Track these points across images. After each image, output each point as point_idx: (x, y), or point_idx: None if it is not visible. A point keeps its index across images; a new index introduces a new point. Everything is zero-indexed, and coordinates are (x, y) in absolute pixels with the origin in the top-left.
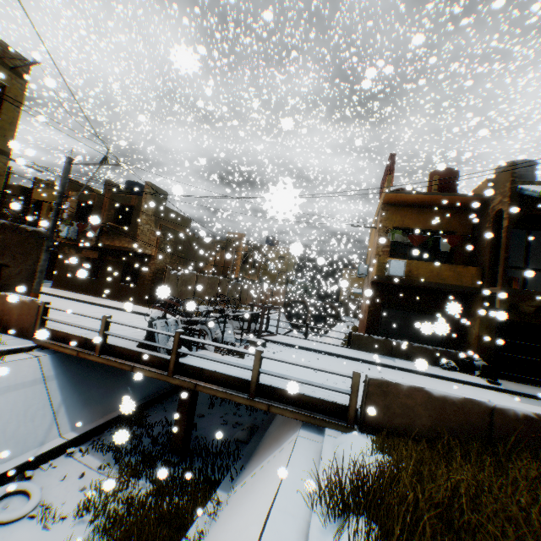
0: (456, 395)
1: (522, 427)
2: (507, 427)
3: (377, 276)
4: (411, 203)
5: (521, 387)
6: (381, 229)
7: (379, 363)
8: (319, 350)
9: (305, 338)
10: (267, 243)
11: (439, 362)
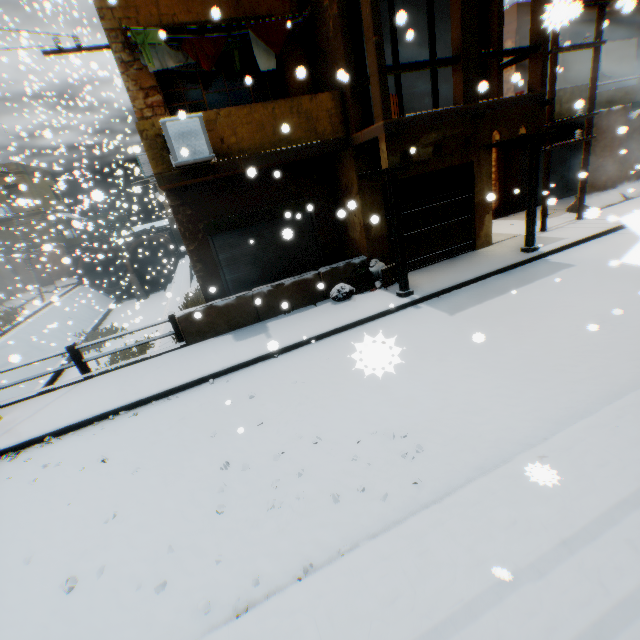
0: None
1: None
2: None
3: (160, 177)
4: None
5: (430, 278)
6: (115, 42)
7: (245, 362)
8: (113, 410)
9: (86, 375)
10: None
11: (330, 294)
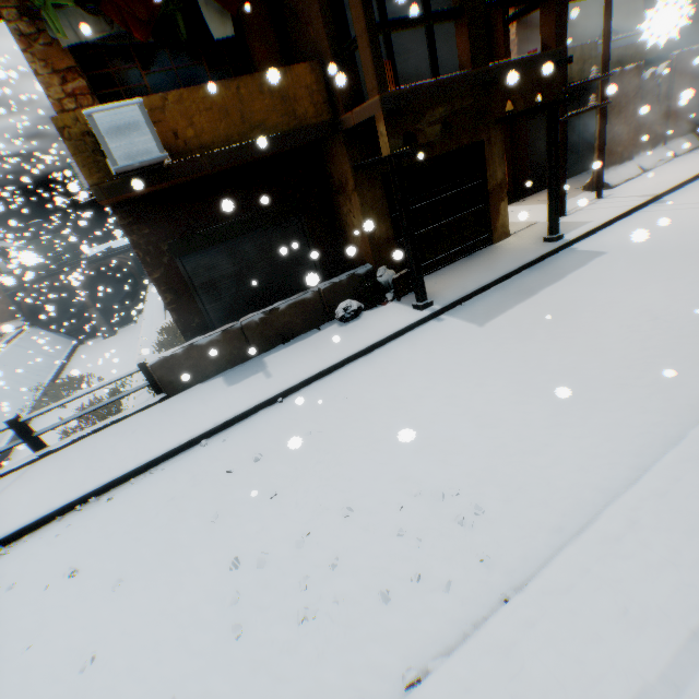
0: None
1: None
2: None
3: (98, 189)
4: None
5: (448, 282)
6: (7, 6)
7: (243, 412)
8: (80, 498)
9: (41, 453)
10: None
11: (336, 314)
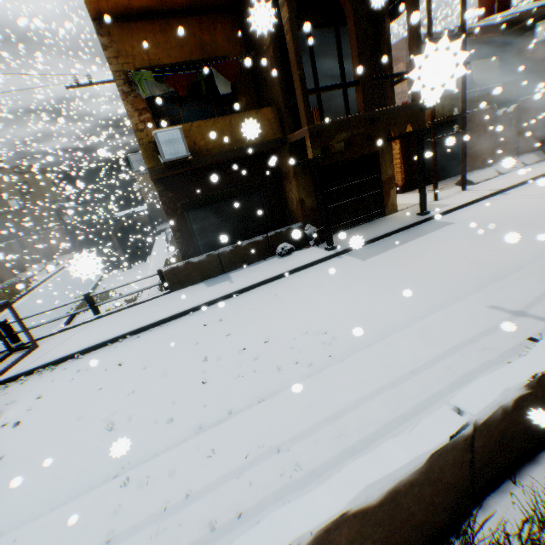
0: (416, 465)
1: (511, 418)
2: (493, 436)
3: (152, 170)
4: (142, 10)
5: (350, 237)
6: (119, 79)
7: (215, 299)
8: (122, 335)
9: (98, 316)
10: None
11: (276, 251)
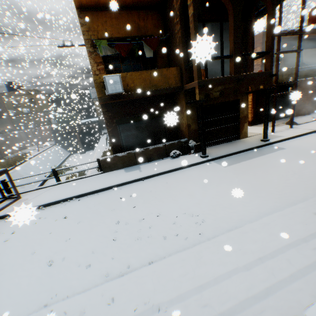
0: None
1: None
2: None
3: (100, 99)
4: (105, 4)
5: (217, 150)
6: (87, 44)
7: (129, 181)
8: (70, 197)
9: (58, 182)
10: (9, 89)
11: (170, 154)
